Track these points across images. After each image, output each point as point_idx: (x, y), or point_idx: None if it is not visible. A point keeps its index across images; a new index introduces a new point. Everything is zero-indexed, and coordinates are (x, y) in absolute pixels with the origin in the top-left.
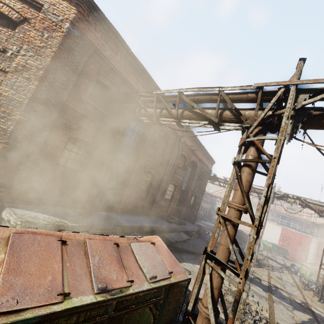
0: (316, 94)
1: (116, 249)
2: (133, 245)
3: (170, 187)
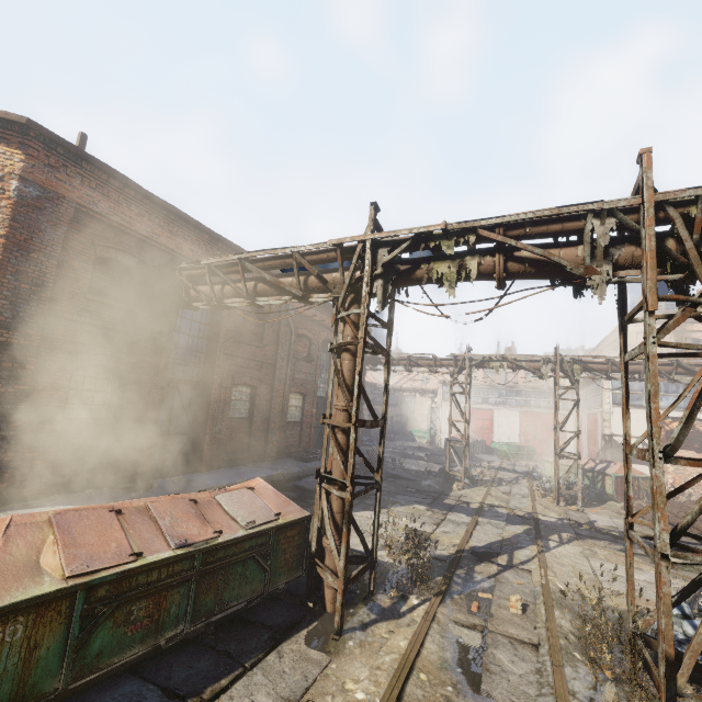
0: (395, 247)
1: (193, 506)
2: (219, 497)
3: (294, 398)
